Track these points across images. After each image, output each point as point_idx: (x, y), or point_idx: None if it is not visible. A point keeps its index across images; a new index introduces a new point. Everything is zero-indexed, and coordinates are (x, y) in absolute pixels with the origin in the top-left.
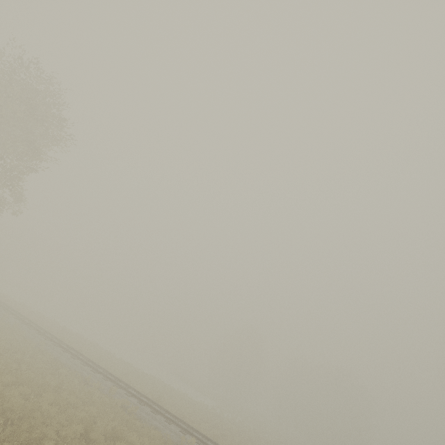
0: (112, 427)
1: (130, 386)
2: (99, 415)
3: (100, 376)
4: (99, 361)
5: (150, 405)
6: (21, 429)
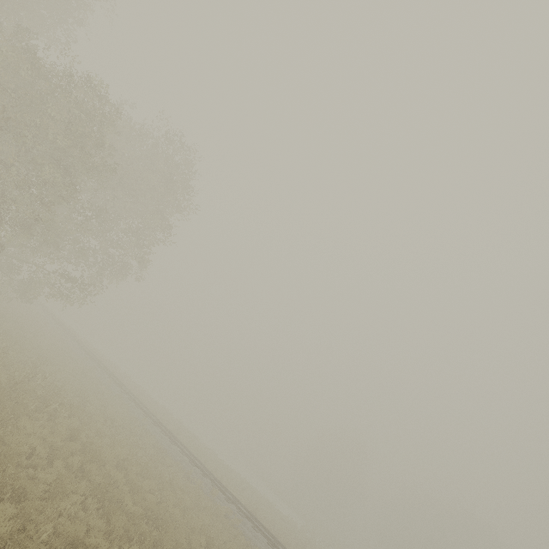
0: (223, 541)
1: (226, 489)
2: (210, 523)
3: (198, 471)
4: (188, 446)
5: (250, 518)
6: (166, 535)
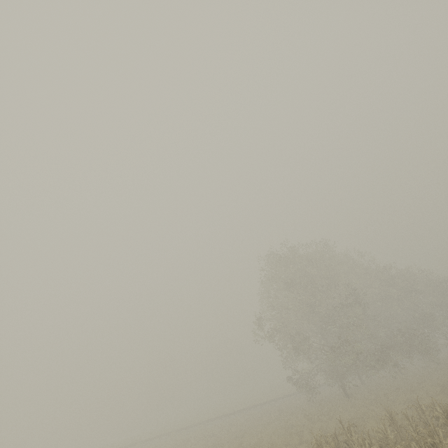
0: None
1: None
2: None
3: None
4: None
5: None
6: None
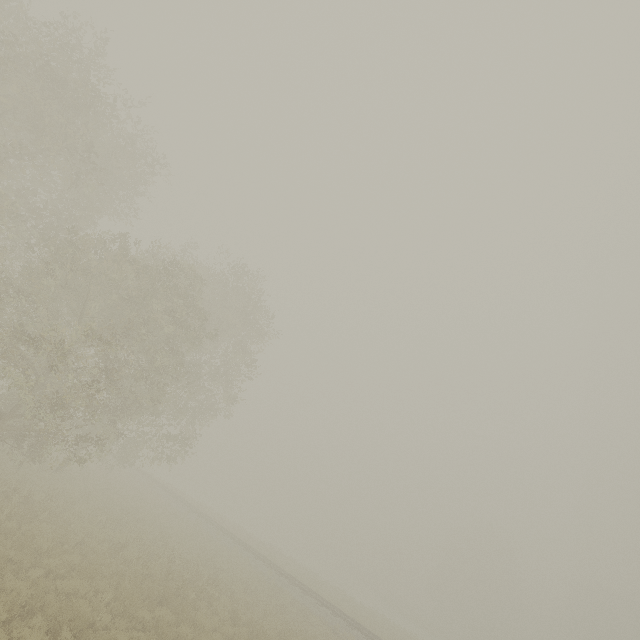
0: None
1: (378, 638)
2: None
3: (343, 622)
4: (316, 591)
5: None
6: None
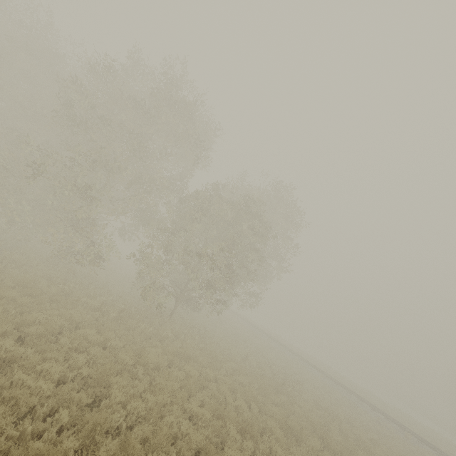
0: None
1: (411, 431)
2: None
3: (381, 416)
4: (353, 391)
5: None
6: None
